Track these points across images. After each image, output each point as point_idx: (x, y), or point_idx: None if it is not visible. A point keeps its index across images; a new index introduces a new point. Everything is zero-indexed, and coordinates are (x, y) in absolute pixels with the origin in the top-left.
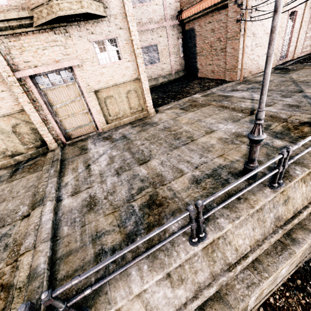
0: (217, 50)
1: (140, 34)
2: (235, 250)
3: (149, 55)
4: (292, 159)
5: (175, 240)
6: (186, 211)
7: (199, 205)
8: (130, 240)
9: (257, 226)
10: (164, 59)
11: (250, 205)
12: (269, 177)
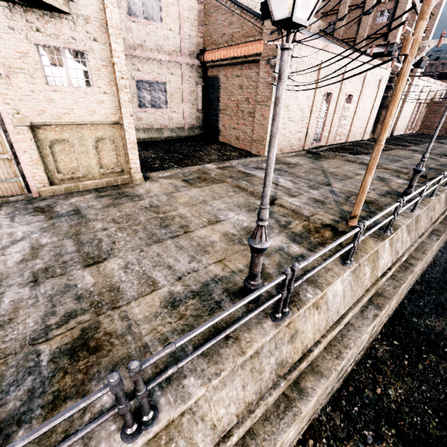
0: (245, 112)
1: (141, 62)
2: (212, 428)
3: (152, 95)
4: (301, 279)
5: (96, 431)
6: (105, 386)
7: (134, 371)
8: (0, 438)
9: (251, 380)
10: (175, 106)
11: (239, 349)
12: (275, 301)
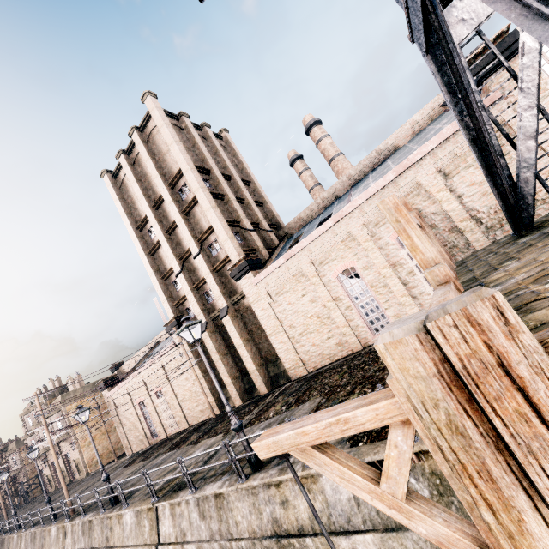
0: None
1: None
2: None
3: None
4: None
5: None
6: None
7: None
8: None
9: None
10: None
11: None
12: None
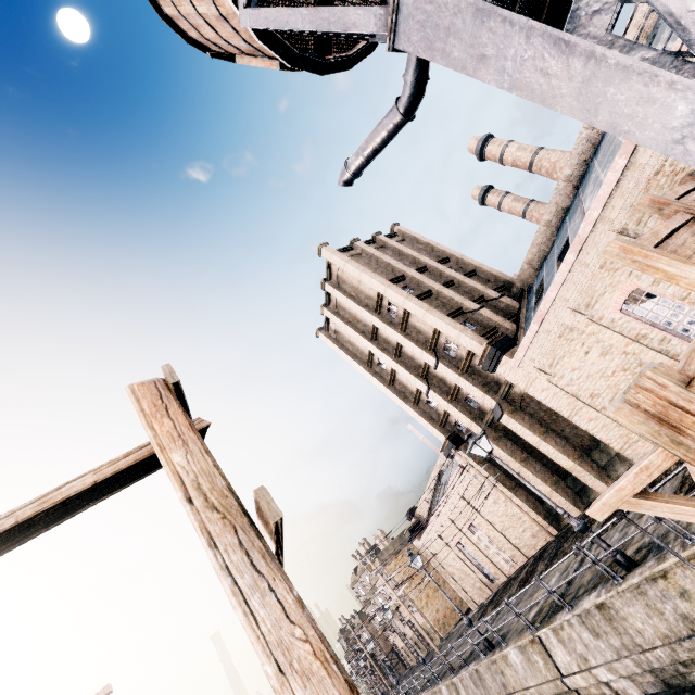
0: None
1: None
2: None
3: None
4: None
5: None
6: None
7: None
8: None
9: None
10: None
11: None
12: None
